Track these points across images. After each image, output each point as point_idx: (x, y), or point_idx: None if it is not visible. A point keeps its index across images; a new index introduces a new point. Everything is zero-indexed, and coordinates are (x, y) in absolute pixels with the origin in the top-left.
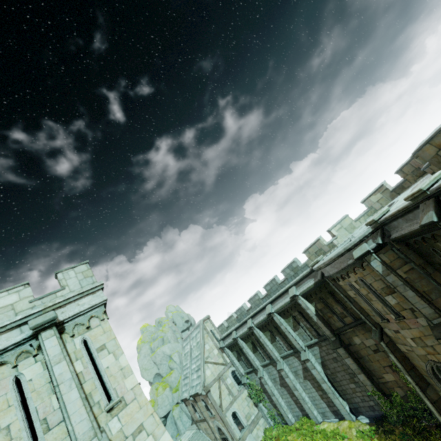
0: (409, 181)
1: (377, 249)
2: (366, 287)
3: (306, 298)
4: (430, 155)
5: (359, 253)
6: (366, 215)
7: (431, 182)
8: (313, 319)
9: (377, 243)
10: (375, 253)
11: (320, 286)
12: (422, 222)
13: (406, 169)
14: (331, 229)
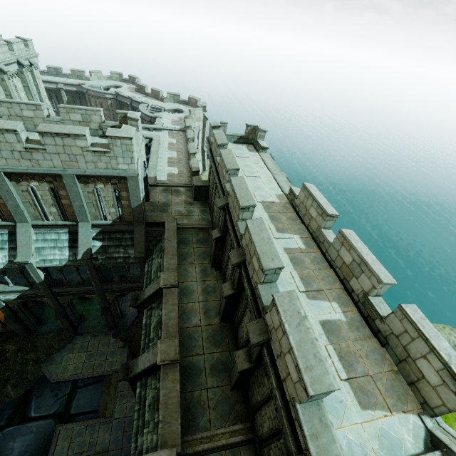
0: (130, 82)
1: (112, 99)
2: (101, 105)
3: (66, 93)
4: (138, 87)
5: (108, 97)
6: (108, 78)
7: (134, 98)
8: (64, 102)
9: (114, 98)
10: (111, 99)
11: (77, 93)
12: (127, 103)
13: (132, 78)
14: (92, 72)
